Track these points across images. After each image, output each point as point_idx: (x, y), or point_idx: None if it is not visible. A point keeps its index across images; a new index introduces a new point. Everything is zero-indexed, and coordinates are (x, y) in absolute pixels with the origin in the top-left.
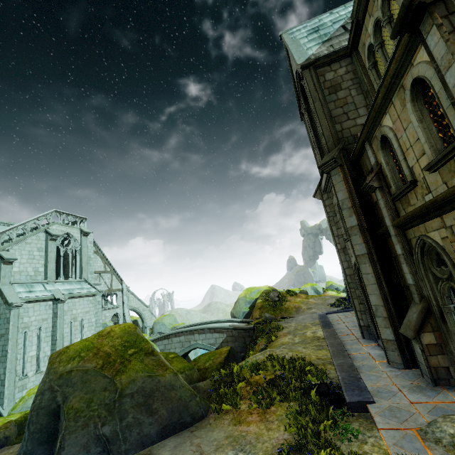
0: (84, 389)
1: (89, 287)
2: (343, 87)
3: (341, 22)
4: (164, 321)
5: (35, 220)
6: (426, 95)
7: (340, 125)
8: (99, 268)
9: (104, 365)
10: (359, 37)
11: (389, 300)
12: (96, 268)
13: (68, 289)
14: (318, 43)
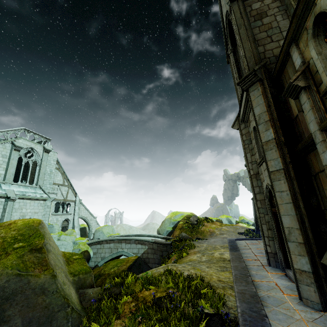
0: None
1: (42, 193)
2: (268, 14)
3: None
4: (103, 230)
5: (4, 132)
6: None
7: (262, 47)
8: (58, 181)
9: None
10: None
11: (307, 223)
12: (56, 181)
13: (22, 191)
14: None
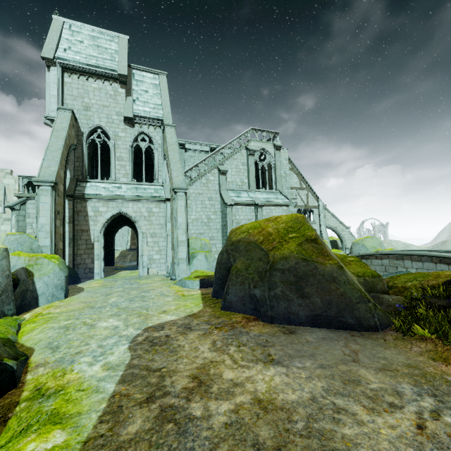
0: (246, 256)
1: (283, 198)
2: None
3: None
4: (365, 243)
5: (237, 139)
6: None
7: None
8: (294, 184)
9: (263, 241)
10: None
11: None
12: (292, 184)
13: (265, 198)
14: None
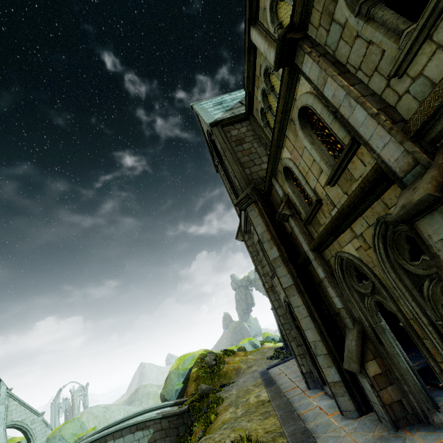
0: None
1: None
2: (246, 140)
3: (238, 99)
4: (64, 433)
5: None
6: (311, 123)
7: (249, 169)
8: None
9: None
10: (252, 105)
11: (325, 332)
12: None
13: None
14: (223, 111)
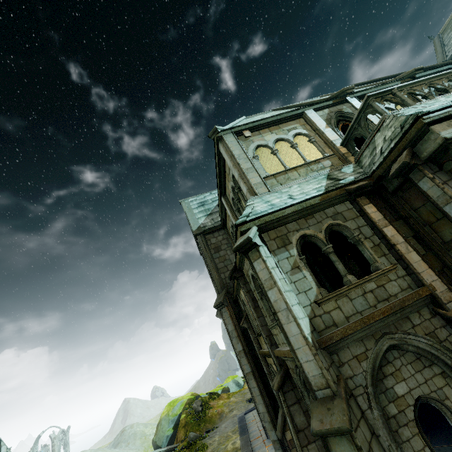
0: None
1: None
2: (222, 248)
3: (217, 202)
4: None
5: None
6: None
7: (223, 274)
8: None
9: None
10: (226, 223)
11: (269, 406)
12: None
13: None
14: (205, 215)
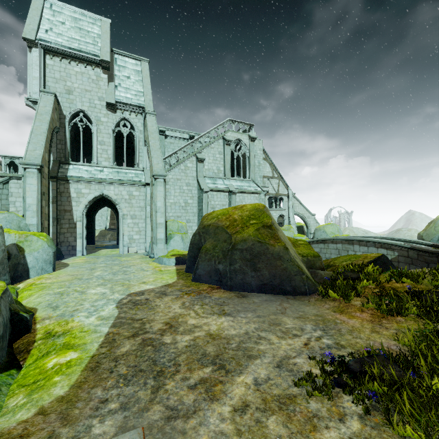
0: (214, 238)
1: (255, 186)
2: None
3: None
4: (325, 229)
5: (215, 129)
6: None
7: None
8: (267, 173)
9: (229, 226)
10: None
11: None
12: (265, 173)
13: (239, 185)
14: None
